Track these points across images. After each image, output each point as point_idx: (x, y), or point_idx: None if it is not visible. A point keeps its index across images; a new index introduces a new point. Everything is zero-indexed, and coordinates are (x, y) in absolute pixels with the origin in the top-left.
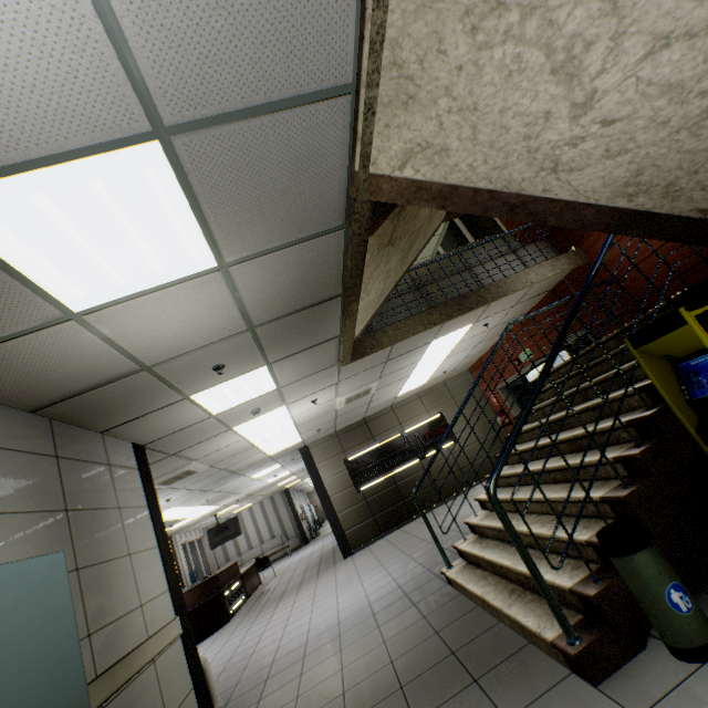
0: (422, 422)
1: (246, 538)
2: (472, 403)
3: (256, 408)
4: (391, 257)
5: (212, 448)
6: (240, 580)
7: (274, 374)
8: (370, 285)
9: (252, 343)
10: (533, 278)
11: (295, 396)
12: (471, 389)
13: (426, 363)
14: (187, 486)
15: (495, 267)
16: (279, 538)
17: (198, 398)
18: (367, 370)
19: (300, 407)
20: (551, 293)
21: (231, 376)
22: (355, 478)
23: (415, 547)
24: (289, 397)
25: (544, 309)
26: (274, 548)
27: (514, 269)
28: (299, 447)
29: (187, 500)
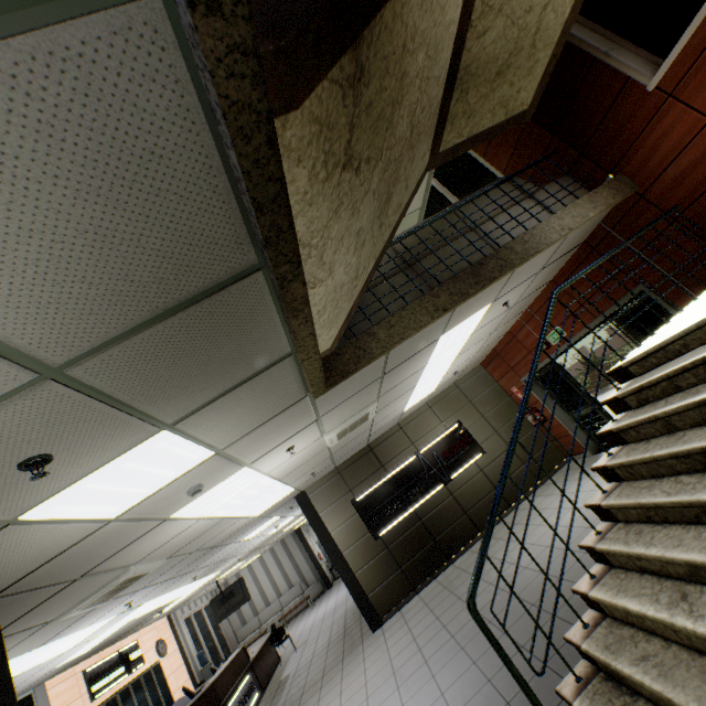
0: (438, 436)
1: (260, 593)
2: (494, 403)
3: (193, 486)
4: (358, 201)
5: (153, 545)
6: (250, 671)
7: (195, 436)
8: (329, 254)
9: (89, 401)
10: (570, 222)
11: (257, 452)
12: (523, 401)
13: (434, 367)
14: (148, 583)
15: (509, 220)
16: (298, 586)
17: (44, 514)
18: (358, 392)
19: (272, 461)
20: (583, 248)
21: (93, 465)
22: (369, 522)
23: (467, 627)
24: (246, 456)
25: (599, 261)
26: (294, 599)
27: (536, 218)
28: (294, 495)
29: (163, 590)
